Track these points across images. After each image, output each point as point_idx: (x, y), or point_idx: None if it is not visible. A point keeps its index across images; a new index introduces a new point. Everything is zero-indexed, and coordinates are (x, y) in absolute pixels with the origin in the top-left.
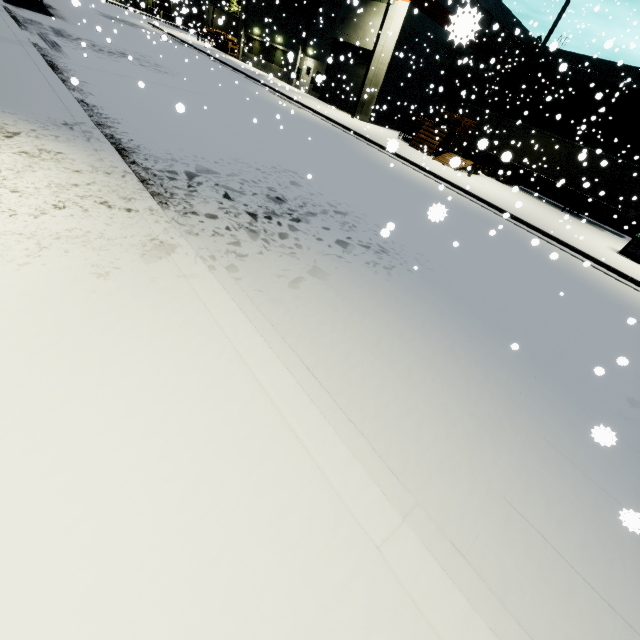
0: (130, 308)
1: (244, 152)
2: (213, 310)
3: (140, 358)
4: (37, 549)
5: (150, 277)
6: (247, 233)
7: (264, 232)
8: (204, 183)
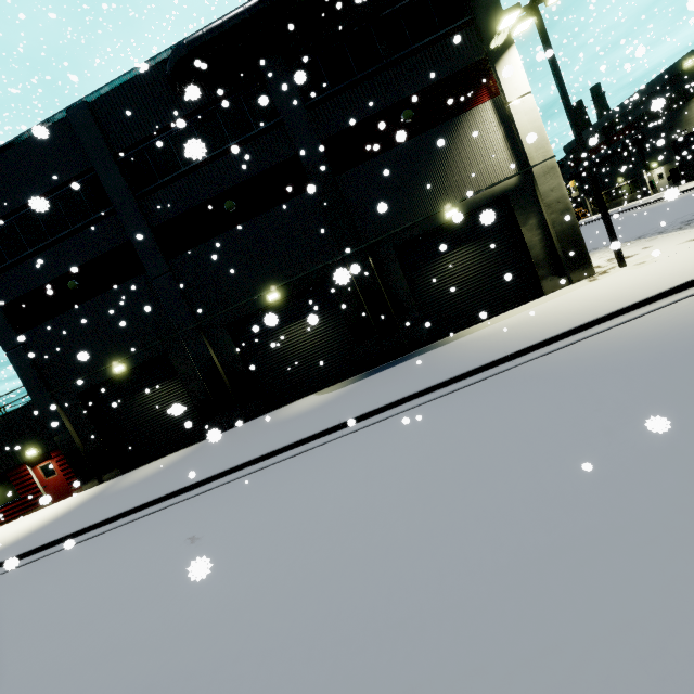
0: (657, 242)
1: (652, 226)
2: (682, 232)
3: (668, 241)
4: (671, 246)
5: (656, 240)
6: (680, 230)
7: (688, 227)
8: (645, 237)
